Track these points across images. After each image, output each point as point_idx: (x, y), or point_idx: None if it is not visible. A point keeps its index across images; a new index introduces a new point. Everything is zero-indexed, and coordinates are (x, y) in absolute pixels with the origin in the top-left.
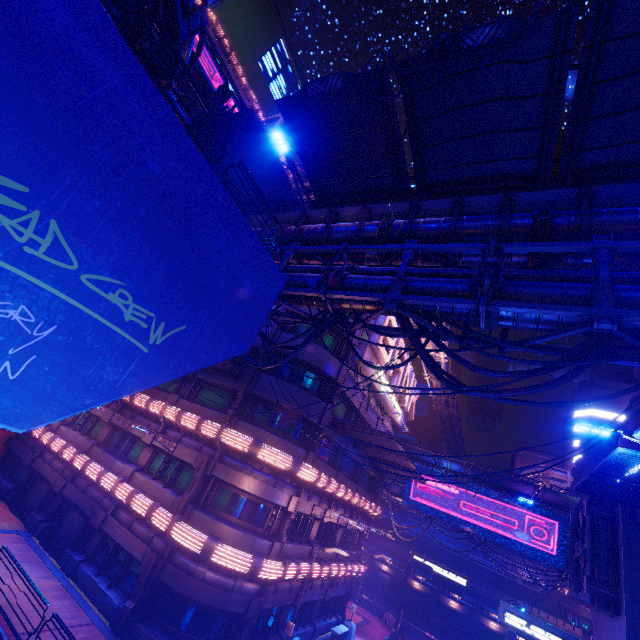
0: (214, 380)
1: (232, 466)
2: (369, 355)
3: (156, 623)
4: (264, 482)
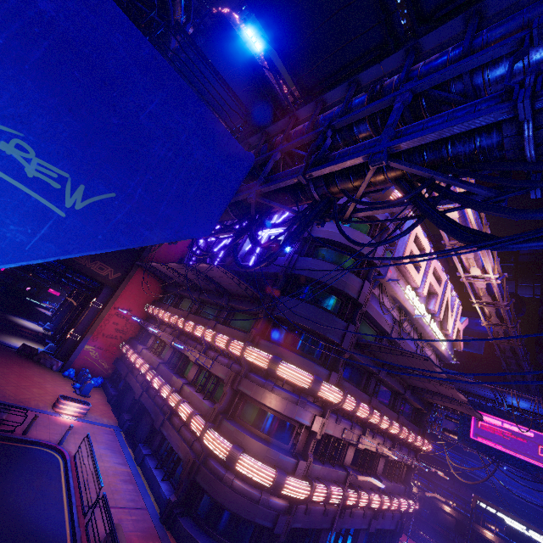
0: (242, 306)
1: (255, 382)
2: (394, 274)
3: (194, 520)
4: (285, 399)
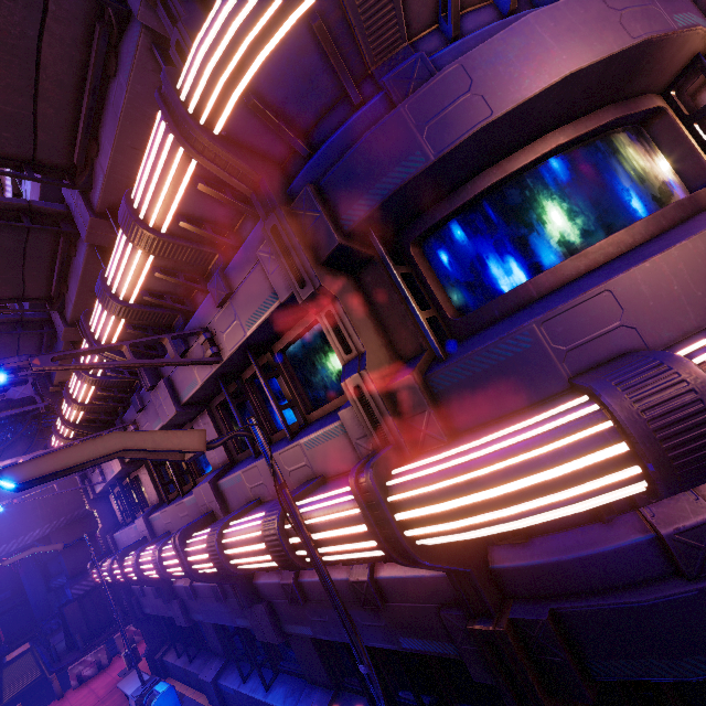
0: None
1: None
2: None
3: None
4: None
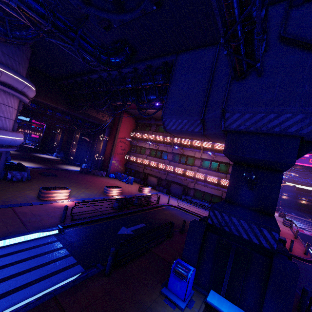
0: None
1: None
2: None
3: None
4: None
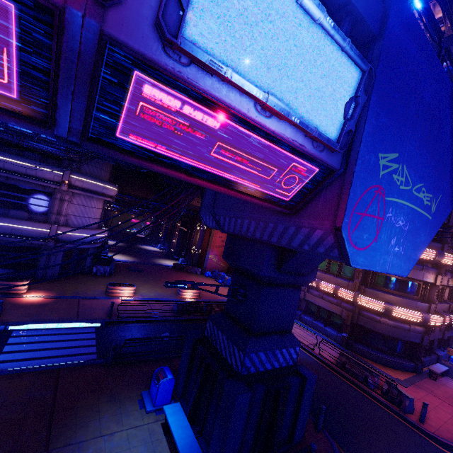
0: None
1: None
2: None
3: (363, 344)
4: (413, 269)
